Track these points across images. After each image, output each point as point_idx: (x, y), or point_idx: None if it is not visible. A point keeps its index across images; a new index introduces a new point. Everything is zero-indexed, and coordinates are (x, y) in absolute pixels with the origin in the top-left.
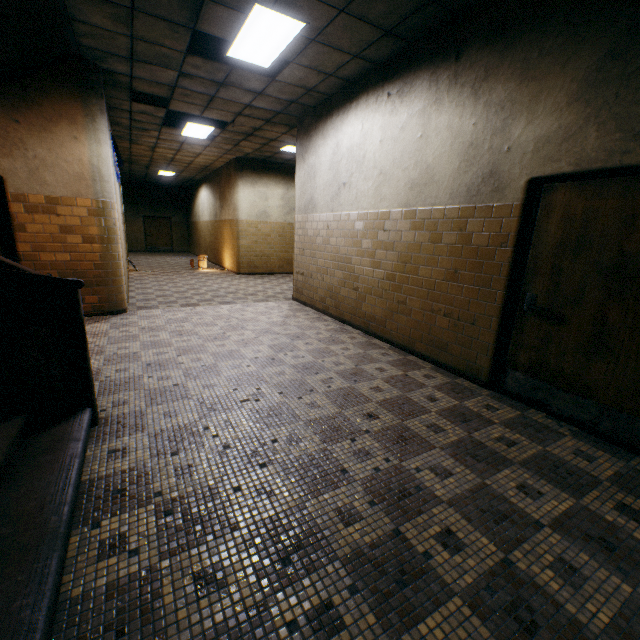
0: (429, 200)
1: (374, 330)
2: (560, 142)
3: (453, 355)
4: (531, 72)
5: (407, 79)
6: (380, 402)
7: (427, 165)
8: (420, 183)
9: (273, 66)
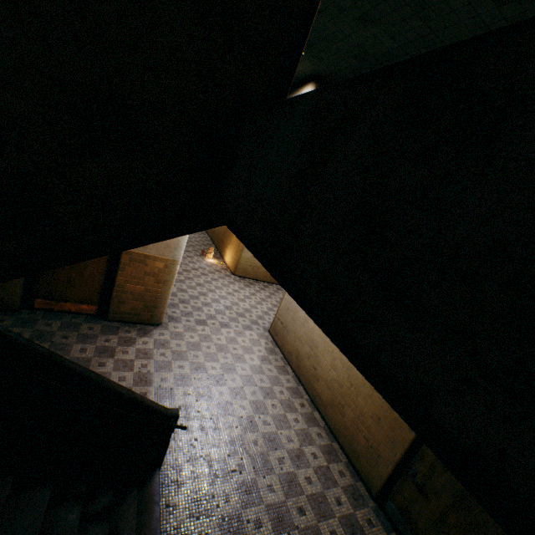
0: None
1: (318, 404)
2: None
3: (361, 464)
4: None
5: None
6: (308, 496)
7: None
8: None
9: None
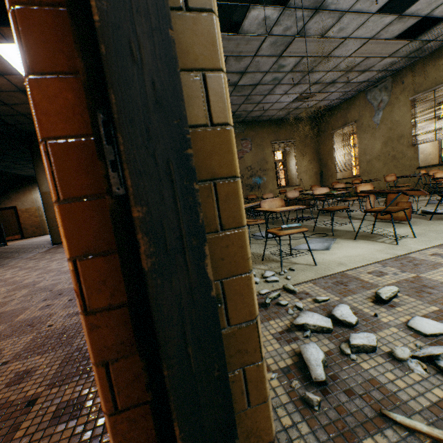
0: None
1: None
2: None
3: None
4: None
5: None
6: None
7: None
8: None
9: None
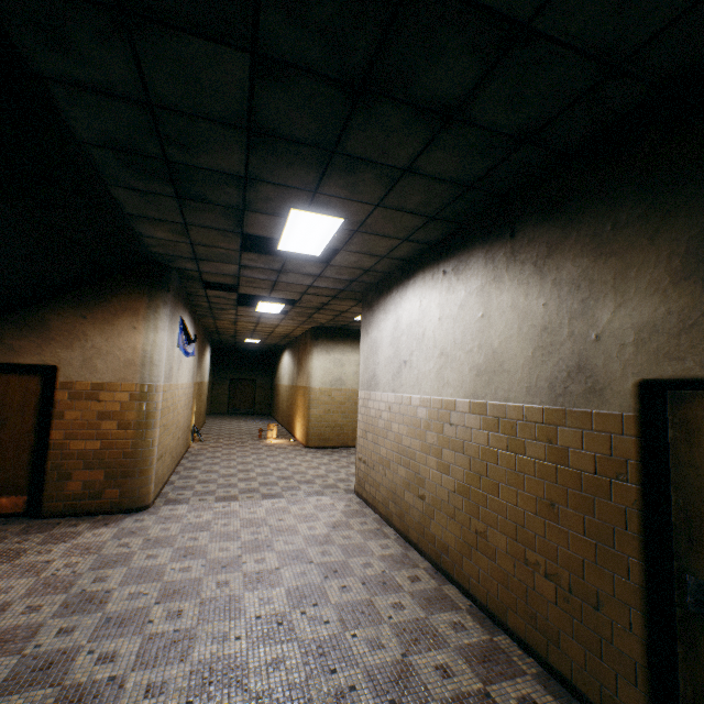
0: (501, 392)
1: (447, 568)
2: (676, 332)
3: (572, 659)
4: (607, 246)
5: (461, 257)
6: None
7: (493, 349)
8: (487, 370)
9: (332, 252)
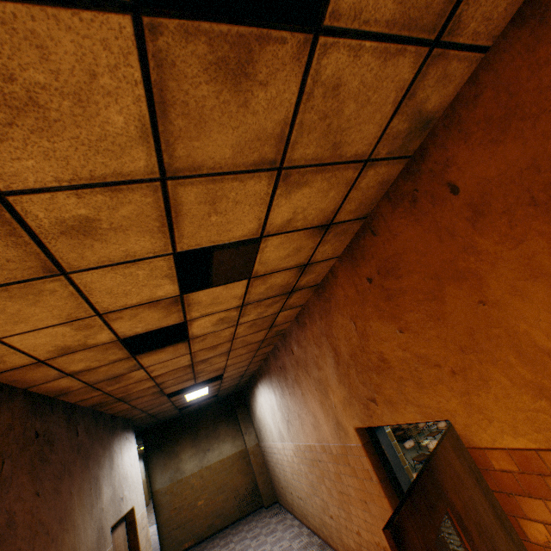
0: None
1: None
2: None
3: None
4: None
5: None
6: None
7: None
8: None
9: None
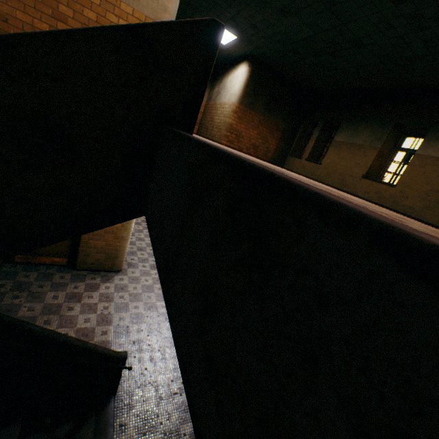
0: None
1: None
2: None
3: None
4: None
5: None
6: None
7: None
8: None
9: None
